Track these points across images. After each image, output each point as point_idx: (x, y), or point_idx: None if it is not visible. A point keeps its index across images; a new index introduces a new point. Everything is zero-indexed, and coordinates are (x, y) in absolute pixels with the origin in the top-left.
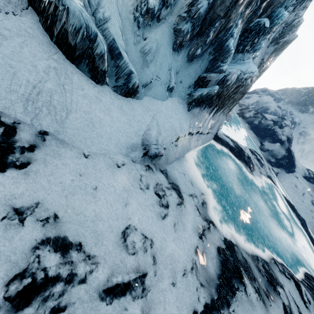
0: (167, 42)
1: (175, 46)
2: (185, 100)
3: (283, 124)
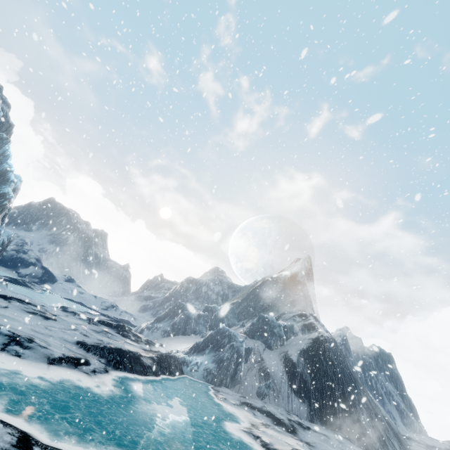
0: None
1: None
2: None
3: (26, 250)
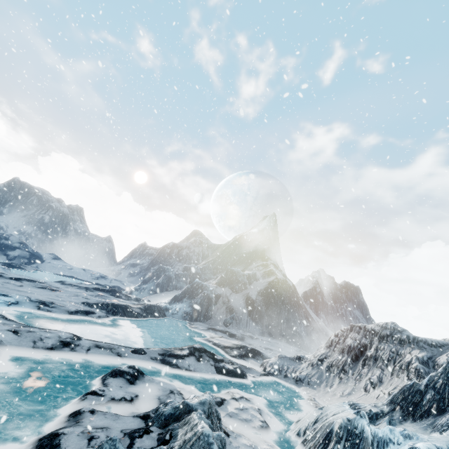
0: None
1: None
2: None
3: (7, 235)
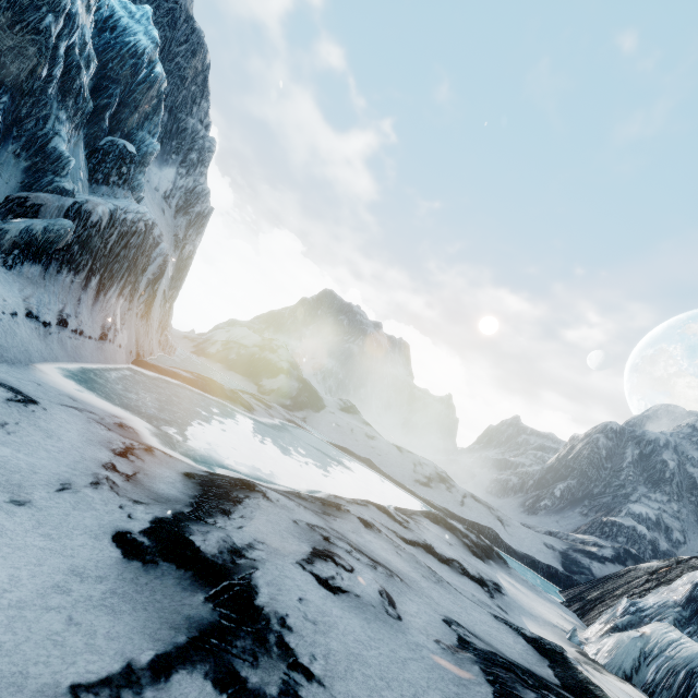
0: None
1: None
2: None
3: (275, 346)
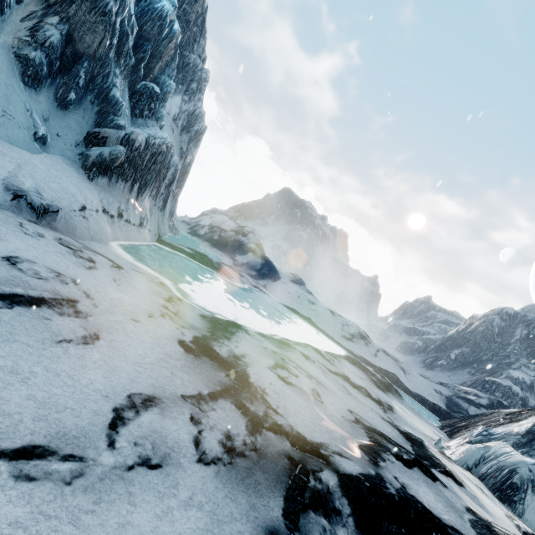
0: (9, 69)
1: (27, 79)
2: (78, 163)
3: (246, 231)
